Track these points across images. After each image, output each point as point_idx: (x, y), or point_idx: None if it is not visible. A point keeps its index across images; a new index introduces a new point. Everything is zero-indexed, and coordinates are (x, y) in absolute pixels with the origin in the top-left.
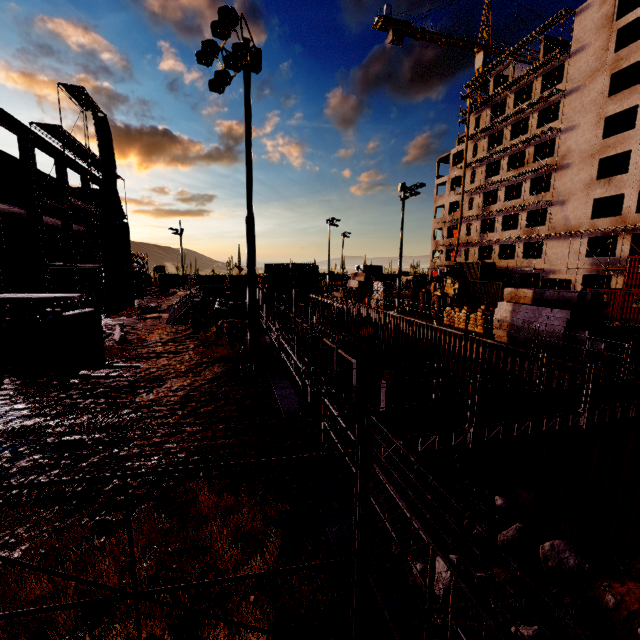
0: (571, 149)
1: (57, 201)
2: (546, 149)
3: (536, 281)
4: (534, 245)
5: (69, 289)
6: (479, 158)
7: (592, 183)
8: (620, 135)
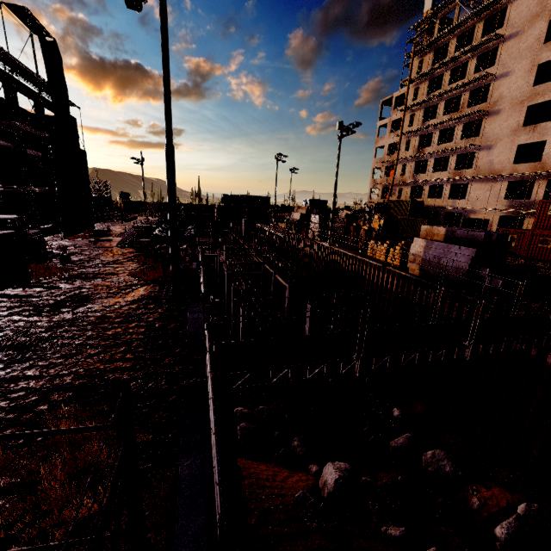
0: (503, 95)
1: (5, 125)
2: (481, 95)
3: (459, 220)
4: (460, 186)
5: (26, 211)
6: (418, 101)
7: (518, 129)
8: (550, 83)
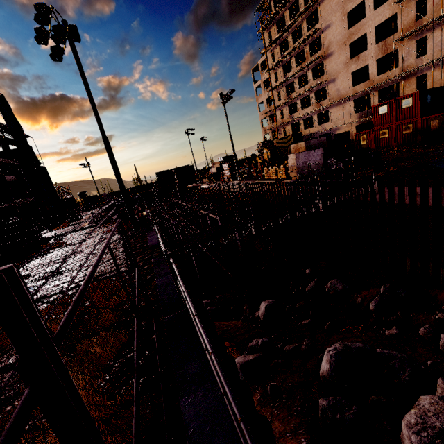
0: (331, 41)
1: None
2: (317, 45)
3: None
4: (324, 114)
5: None
6: (276, 62)
7: (348, 62)
8: (358, 24)
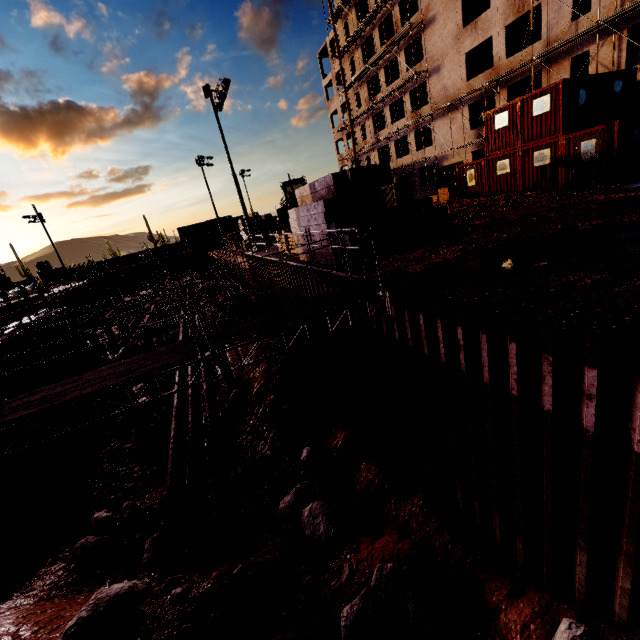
0: None
1: None
2: (415, 5)
3: None
4: (428, 131)
5: None
6: (350, 38)
7: (460, 33)
8: None
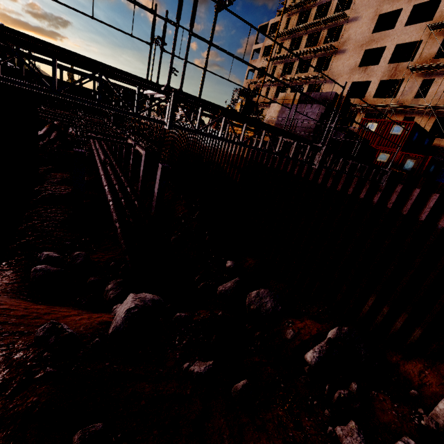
0: (350, 37)
1: None
2: (334, 37)
3: None
4: None
5: None
6: (288, 30)
7: (355, 69)
8: (384, 32)
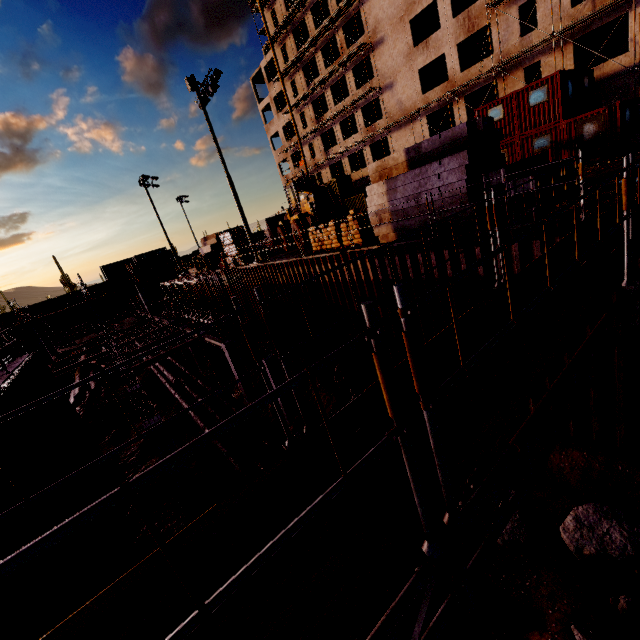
0: (379, 19)
1: None
2: (355, 31)
3: None
4: (380, 146)
5: None
6: (292, 61)
7: (411, 52)
8: None
